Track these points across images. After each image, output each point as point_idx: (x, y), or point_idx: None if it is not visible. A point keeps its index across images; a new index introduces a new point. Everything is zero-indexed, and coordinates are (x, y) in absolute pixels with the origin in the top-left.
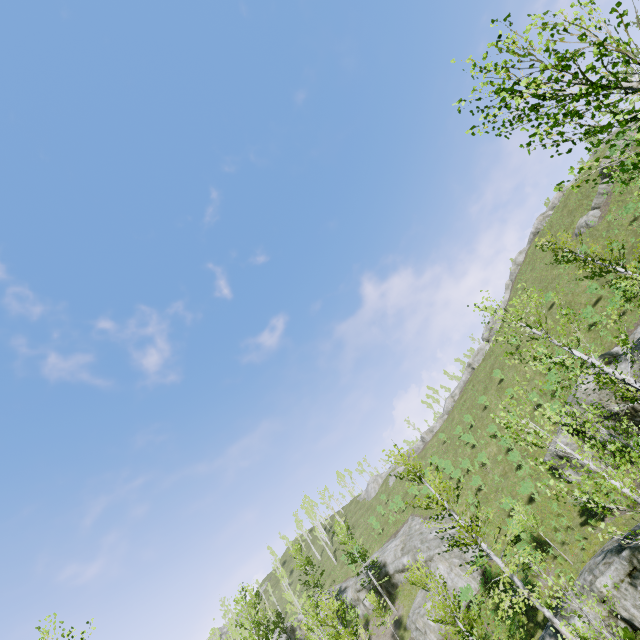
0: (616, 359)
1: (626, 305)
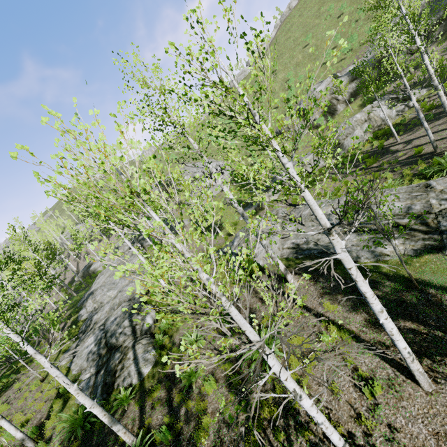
0: (339, 77)
1: (349, 53)
